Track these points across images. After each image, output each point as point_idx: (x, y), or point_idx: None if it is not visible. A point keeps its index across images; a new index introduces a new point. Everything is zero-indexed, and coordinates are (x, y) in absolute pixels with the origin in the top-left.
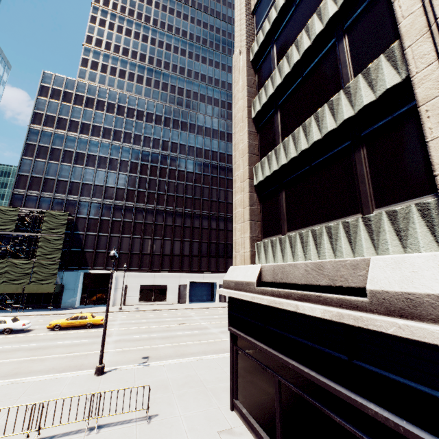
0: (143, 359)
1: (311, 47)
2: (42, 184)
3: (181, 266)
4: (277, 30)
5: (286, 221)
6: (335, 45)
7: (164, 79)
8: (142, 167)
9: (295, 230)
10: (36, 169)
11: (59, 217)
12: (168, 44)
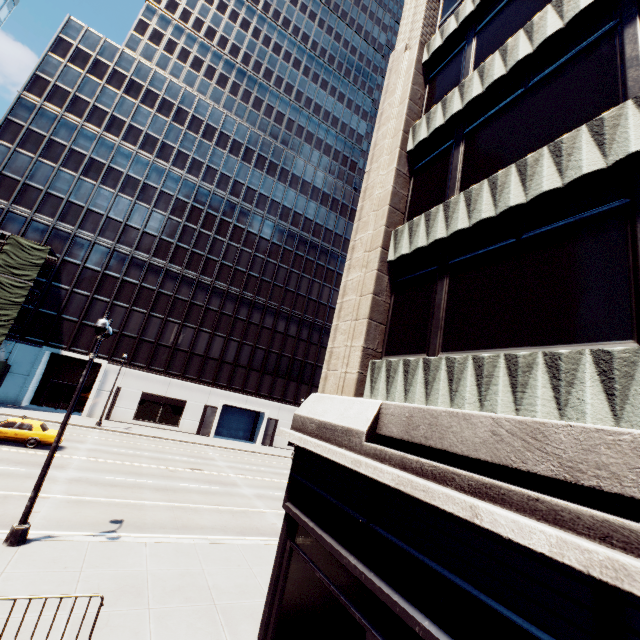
0: (110, 524)
1: (559, 34)
2: (16, 192)
3: (216, 377)
4: (484, 16)
5: (442, 331)
6: (614, 31)
7: (259, 92)
8: (193, 210)
9: (459, 351)
10: (13, 165)
11: (32, 251)
12: (278, 45)
